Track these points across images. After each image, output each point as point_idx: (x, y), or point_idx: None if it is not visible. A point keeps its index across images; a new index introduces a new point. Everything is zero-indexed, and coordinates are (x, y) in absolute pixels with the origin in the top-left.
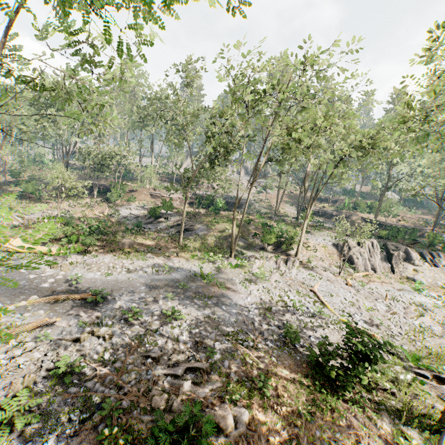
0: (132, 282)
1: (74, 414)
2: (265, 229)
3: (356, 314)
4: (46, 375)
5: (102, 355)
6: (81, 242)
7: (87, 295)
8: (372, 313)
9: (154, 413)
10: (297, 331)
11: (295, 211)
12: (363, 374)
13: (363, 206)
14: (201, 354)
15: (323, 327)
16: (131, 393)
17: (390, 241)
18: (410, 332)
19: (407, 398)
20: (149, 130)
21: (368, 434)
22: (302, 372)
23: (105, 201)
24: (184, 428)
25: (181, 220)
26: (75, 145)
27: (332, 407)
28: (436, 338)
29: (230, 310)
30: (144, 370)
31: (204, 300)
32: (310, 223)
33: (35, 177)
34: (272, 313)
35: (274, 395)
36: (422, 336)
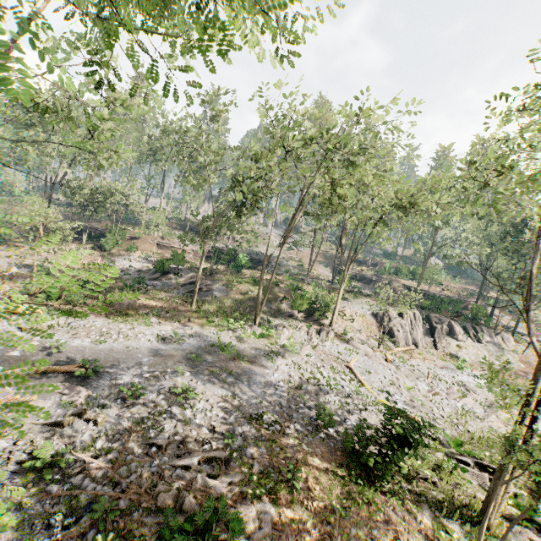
0: (132, 352)
1: (56, 518)
2: (295, 293)
3: (396, 394)
4: (17, 469)
5: (93, 443)
6: (65, 299)
7: (73, 367)
8: (413, 393)
9: (160, 514)
10: (332, 413)
11: (330, 273)
12: (403, 460)
13: (405, 271)
14: (219, 441)
15: (360, 409)
16: (130, 490)
17: (433, 313)
18: (453, 414)
19: (448, 488)
20: (161, 165)
21: (407, 529)
22: (336, 461)
23: (97, 249)
24: (201, 528)
25: (194, 278)
26: (63, 176)
27: (369, 500)
28: (479, 422)
29: (253, 388)
30: (148, 461)
31: (222, 376)
32: (347, 288)
33: (1, 212)
34: (302, 393)
35: (305, 489)
36: (465, 419)
